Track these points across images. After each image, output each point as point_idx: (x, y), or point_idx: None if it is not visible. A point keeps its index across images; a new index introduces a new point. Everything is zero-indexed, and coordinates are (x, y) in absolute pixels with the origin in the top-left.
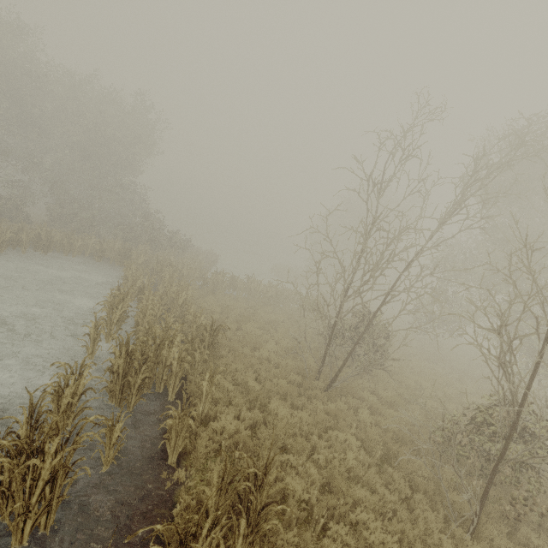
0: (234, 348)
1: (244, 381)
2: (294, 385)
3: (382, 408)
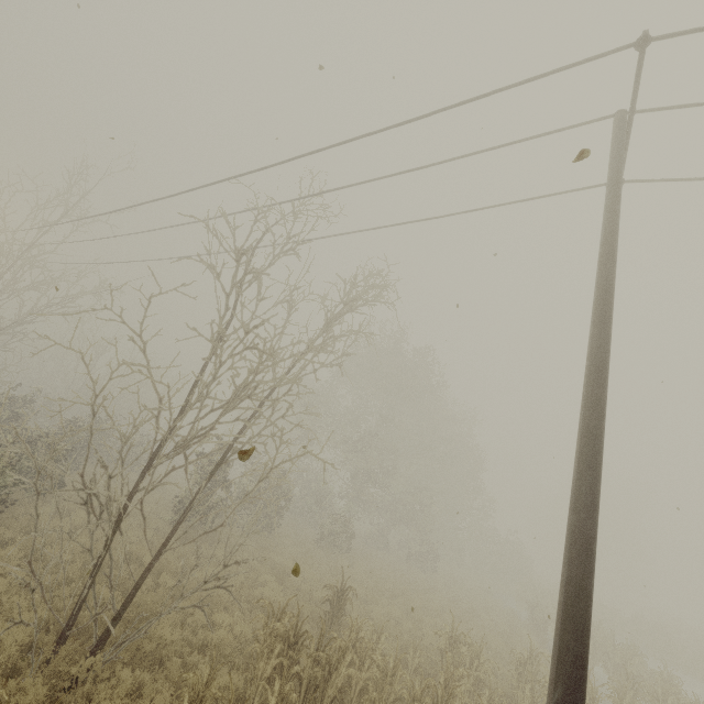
0: None
1: None
2: None
3: None
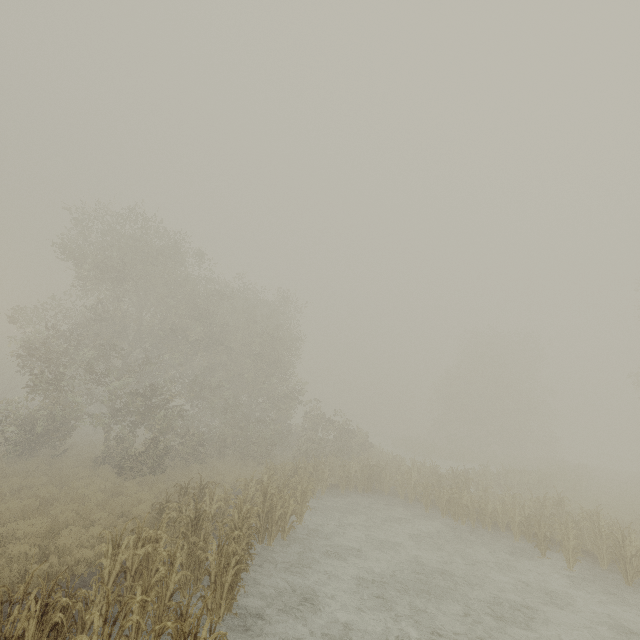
0: None
1: None
2: None
3: None
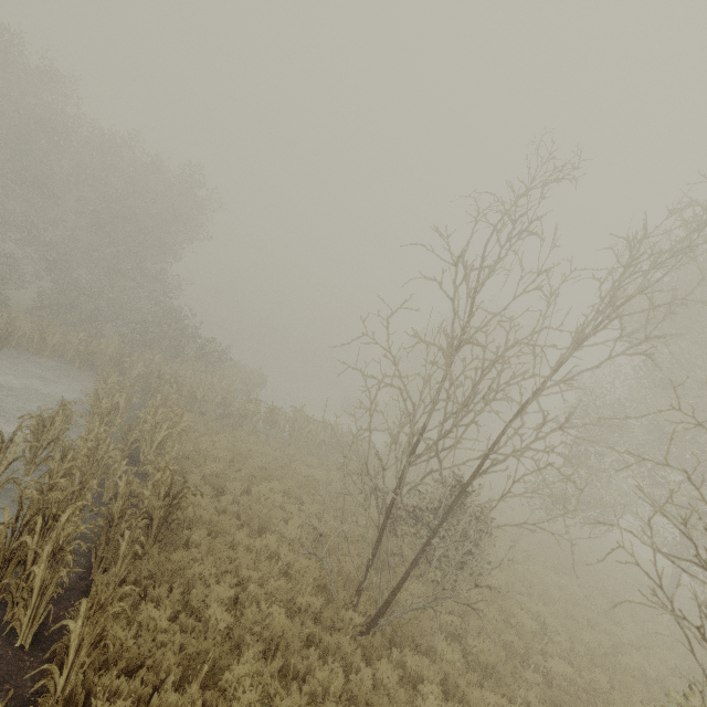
0: (221, 529)
1: (204, 604)
2: (306, 616)
3: (466, 687)
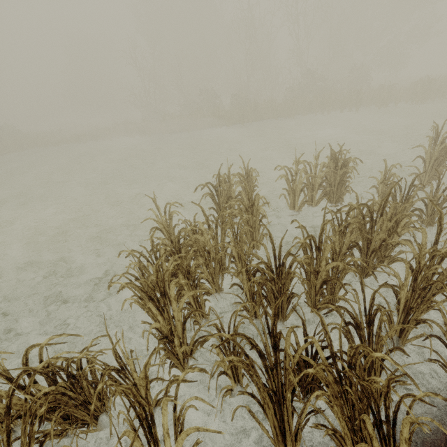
0: None
1: None
2: None
3: None
